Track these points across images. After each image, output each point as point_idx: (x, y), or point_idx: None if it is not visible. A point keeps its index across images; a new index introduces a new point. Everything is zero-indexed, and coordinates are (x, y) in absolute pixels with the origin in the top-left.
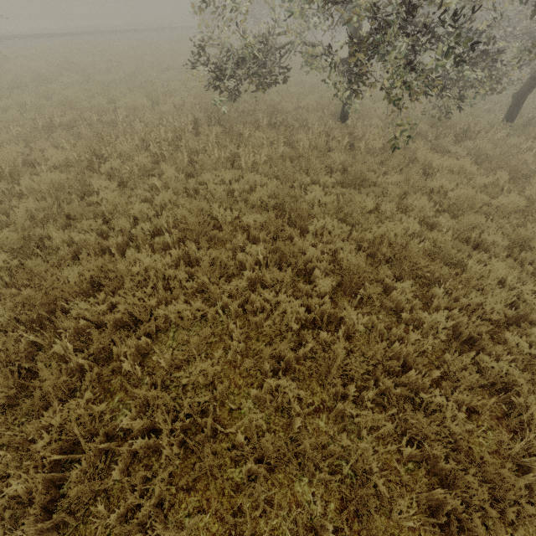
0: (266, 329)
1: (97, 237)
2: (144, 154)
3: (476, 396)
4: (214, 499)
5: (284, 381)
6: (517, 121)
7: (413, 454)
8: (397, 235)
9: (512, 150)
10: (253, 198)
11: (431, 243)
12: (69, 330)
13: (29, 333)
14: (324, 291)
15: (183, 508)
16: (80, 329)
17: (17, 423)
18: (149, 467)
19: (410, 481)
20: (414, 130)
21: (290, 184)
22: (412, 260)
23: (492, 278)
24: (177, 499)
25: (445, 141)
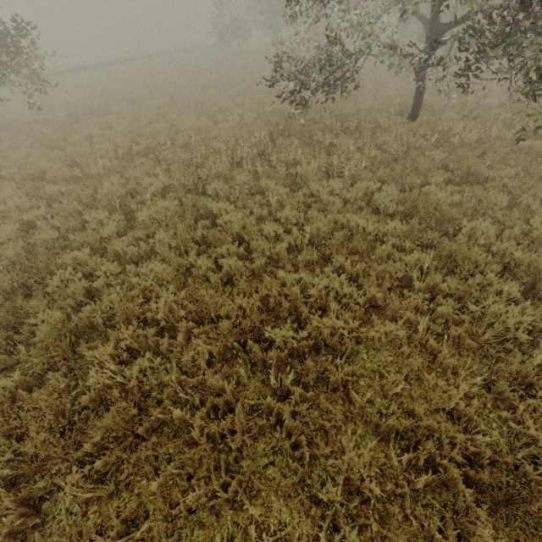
0: (469, 343)
1: (244, 260)
2: (245, 172)
3: None
4: (525, 540)
5: None
6: None
7: None
8: None
9: None
10: (382, 205)
11: None
12: (273, 360)
13: (220, 366)
14: (509, 296)
15: None
16: (278, 358)
17: (260, 465)
18: (430, 507)
19: None
20: (497, 119)
21: (399, 188)
22: None
23: None
24: None
25: None
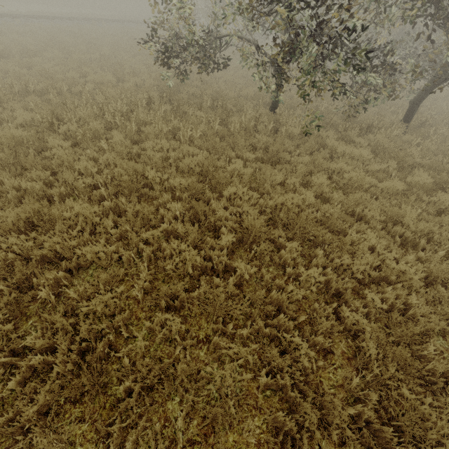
0: (171, 273)
1: (42, 186)
2: (98, 121)
3: (335, 339)
4: (96, 411)
5: (170, 315)
6: (414, 122)
7: (269, 383)
8: (294, 204)
9: (405, 145)
10: (182, 164)
11: (322, 213)
12: None
13: None
14: (226, 245)
15: (67, 417)
16: (10, 261)
17: None
18: (45, 381)
19: (265, 405)
20: (330, 122)
21: (218, 156)
22: (302, 226)
23: (365, 245)
24: (64, 409)
25: (352, 133)
